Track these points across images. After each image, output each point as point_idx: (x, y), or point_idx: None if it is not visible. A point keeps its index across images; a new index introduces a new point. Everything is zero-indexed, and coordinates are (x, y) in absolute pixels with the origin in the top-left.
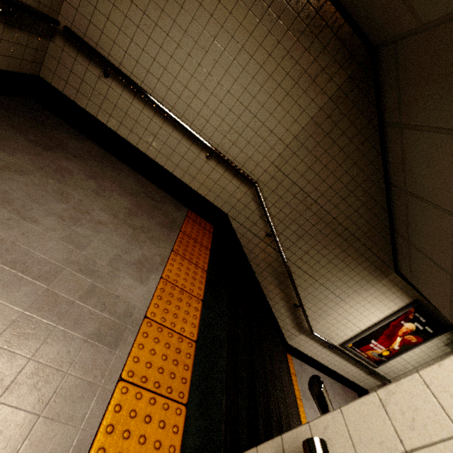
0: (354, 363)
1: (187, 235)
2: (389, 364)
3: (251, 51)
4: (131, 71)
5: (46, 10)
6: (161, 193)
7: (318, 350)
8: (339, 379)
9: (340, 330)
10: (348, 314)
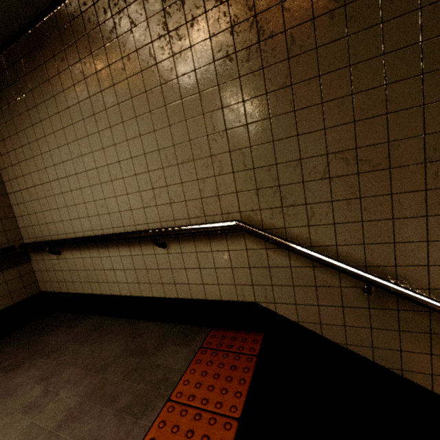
0: None
1: (182, 403)
2: None
3: (101, 106)
4: (64, 232)
5: (7, 246)
6: (165, 329)
7: None
8: None
9: None
10: None
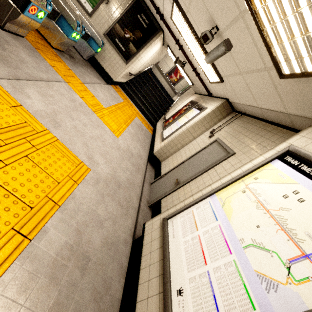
0: (168, 84)
1: None
2: (177, 86)
3: None
4: None
5: None
6: None
7: (159, 75)
8: (165, 93)
9: (165, 68)
10: (167, 62)
